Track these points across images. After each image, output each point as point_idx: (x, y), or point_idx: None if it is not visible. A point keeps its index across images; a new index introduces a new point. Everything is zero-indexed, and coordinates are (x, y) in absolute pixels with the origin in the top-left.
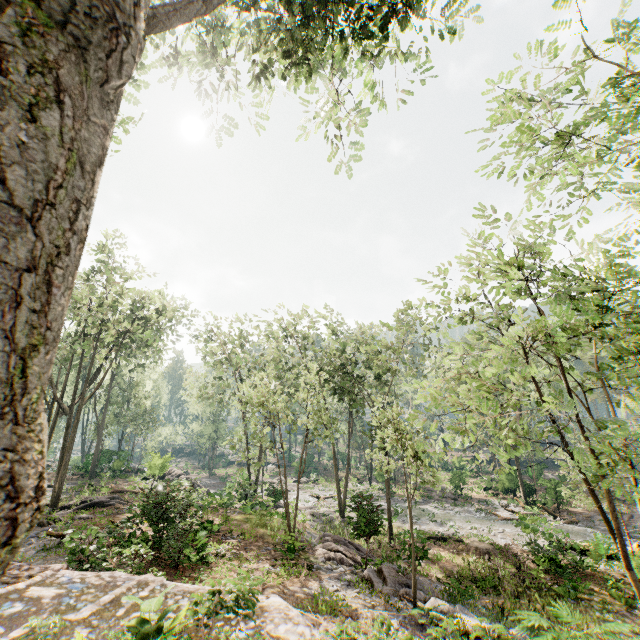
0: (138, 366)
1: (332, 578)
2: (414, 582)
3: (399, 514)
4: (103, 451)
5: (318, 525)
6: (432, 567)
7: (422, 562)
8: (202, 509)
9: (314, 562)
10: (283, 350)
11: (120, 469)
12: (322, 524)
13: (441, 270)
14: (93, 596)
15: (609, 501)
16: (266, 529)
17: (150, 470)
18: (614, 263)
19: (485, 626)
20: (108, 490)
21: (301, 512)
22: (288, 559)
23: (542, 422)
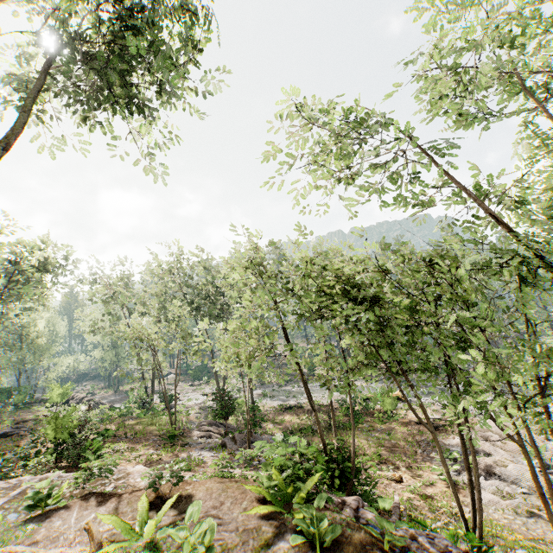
0: (25, 310)
1: (199, 448)
2: (248, 439)
3: (266, 396)
4: (1, 389)
5: (204, 415)
6: (277, 427)
7: (272, 426)
8: (103, 422)
9: (189, 441)
10: (165, 284)
11: (22, 402)
12: (207, 414)
13: (235, 251)
14: (5, 494)
15: (302, 381)
16: (156, 426)
17: (52, 399)
18: (309, 256)
19: (243, 452)
20: (12, 422)
21: (191, 408)
22: (169, 443)
23: (278, 344)
